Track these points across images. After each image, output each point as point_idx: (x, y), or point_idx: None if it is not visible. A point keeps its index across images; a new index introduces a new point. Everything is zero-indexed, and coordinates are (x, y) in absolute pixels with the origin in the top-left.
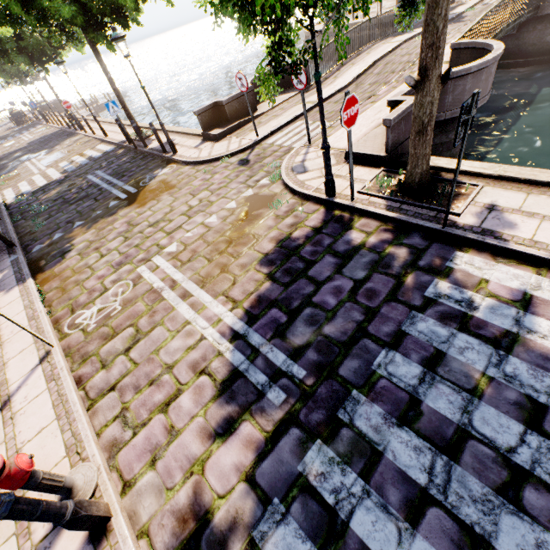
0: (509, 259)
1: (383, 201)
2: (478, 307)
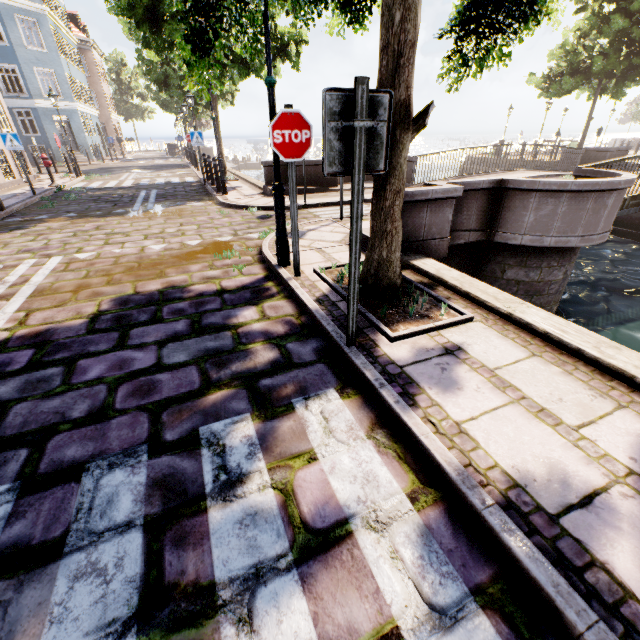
0: (395, 440)
1: (327, 289)
2: (236, 498)
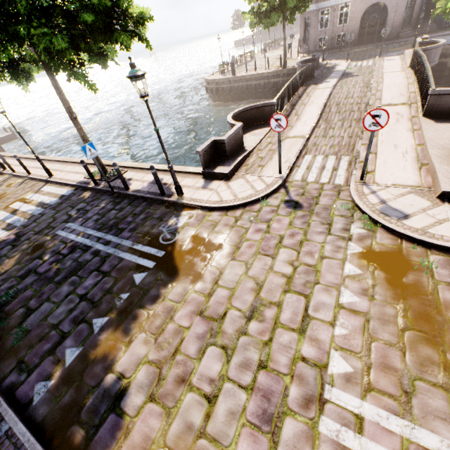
0: None
1: None
2: None
